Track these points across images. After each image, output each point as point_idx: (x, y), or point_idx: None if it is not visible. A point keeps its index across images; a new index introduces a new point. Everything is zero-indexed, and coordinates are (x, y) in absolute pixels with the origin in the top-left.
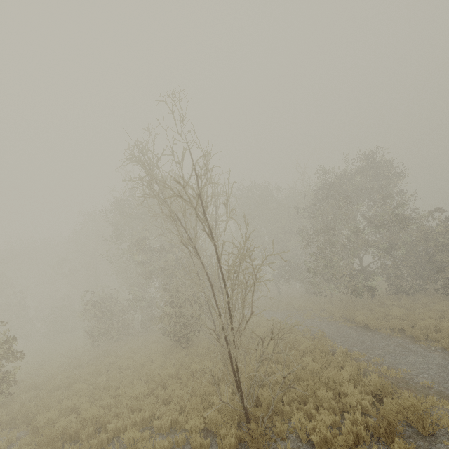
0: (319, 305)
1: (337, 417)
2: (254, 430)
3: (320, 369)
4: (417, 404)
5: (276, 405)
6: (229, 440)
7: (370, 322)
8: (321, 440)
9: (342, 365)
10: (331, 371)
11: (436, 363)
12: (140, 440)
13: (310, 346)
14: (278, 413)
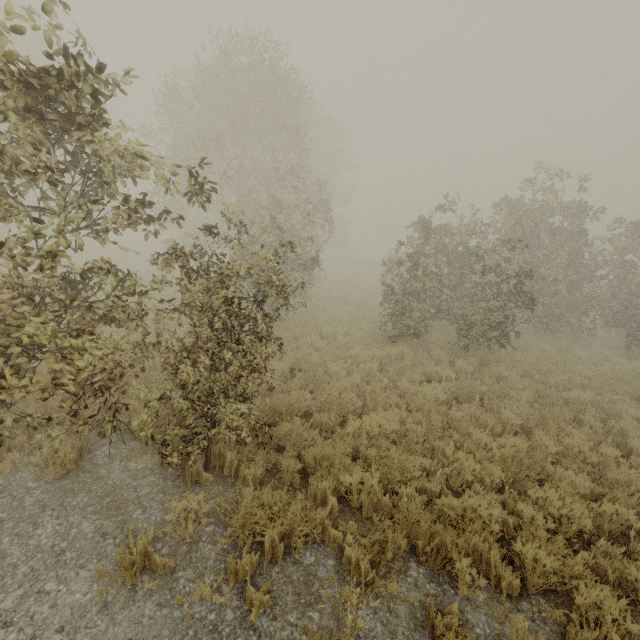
0: None
1: None
2: None
3: None
4: None
5: None
6: None
7: None
8: None
9: None
10: None
11: None
12: None
13: None
14: None
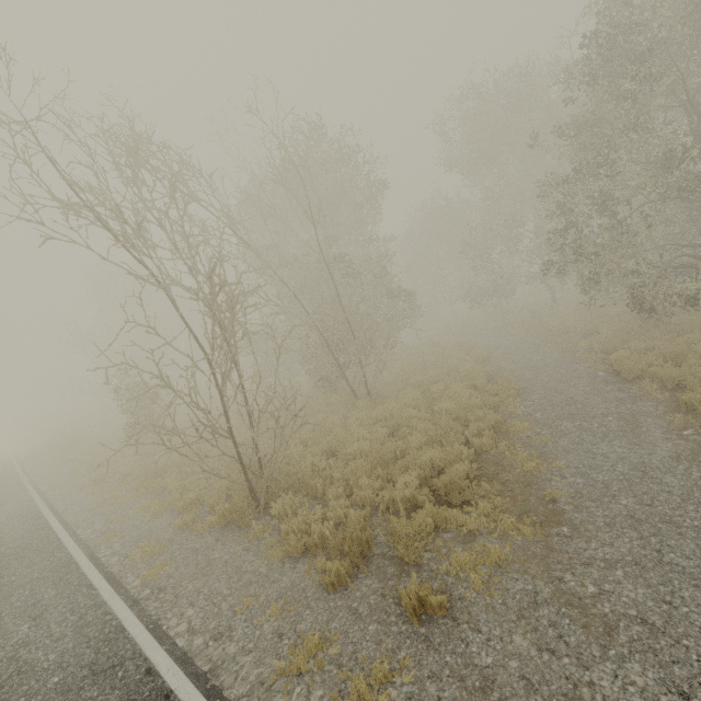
0: (594, 324)
1: (339, 511)
2: (235, 504)
3: (420, 444)
4: (398, 526)
5: (308, 481)
6: (223, 507)
7: (623, 366)
8: (293, 531)
9: (470, 441)
10: (428, 449)
11: (642, 461)
12: (192, 487)
13: (450, 407)
14: (309, 490)
